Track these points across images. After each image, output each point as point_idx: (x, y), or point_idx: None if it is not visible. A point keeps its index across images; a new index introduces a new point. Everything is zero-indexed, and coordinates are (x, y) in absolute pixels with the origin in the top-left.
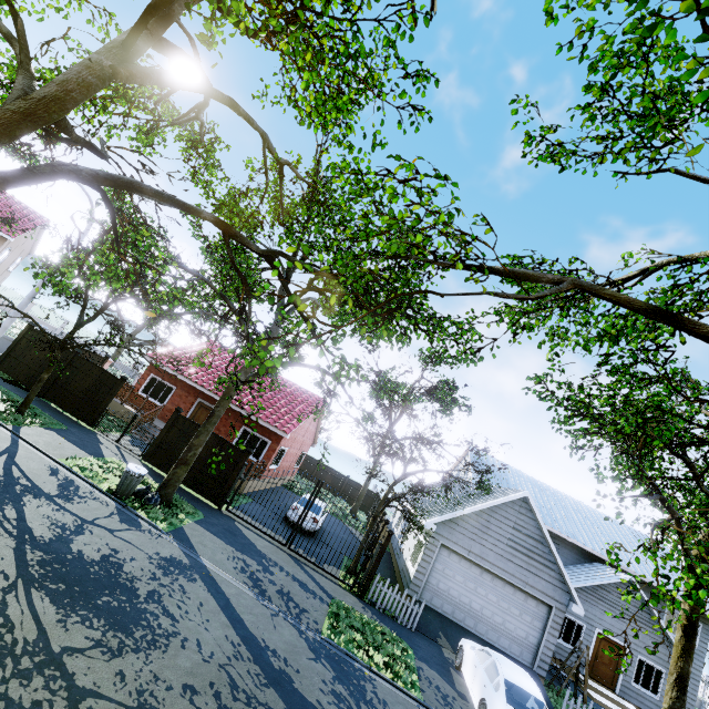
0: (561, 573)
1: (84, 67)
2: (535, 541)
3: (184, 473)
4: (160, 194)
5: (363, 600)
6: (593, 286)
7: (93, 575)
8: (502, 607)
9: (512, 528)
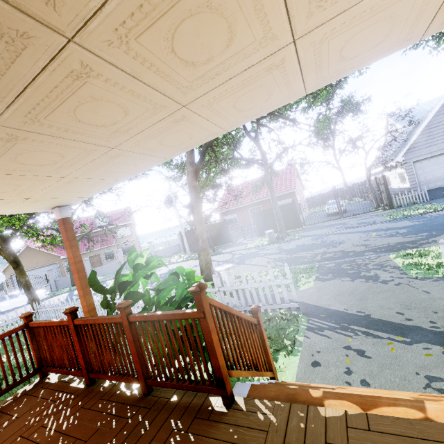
0: None
1: None
2: None
3: (282, 223)
4: None
5: (394, 209)
6: None
7: (302, 248)
8: None
9: None
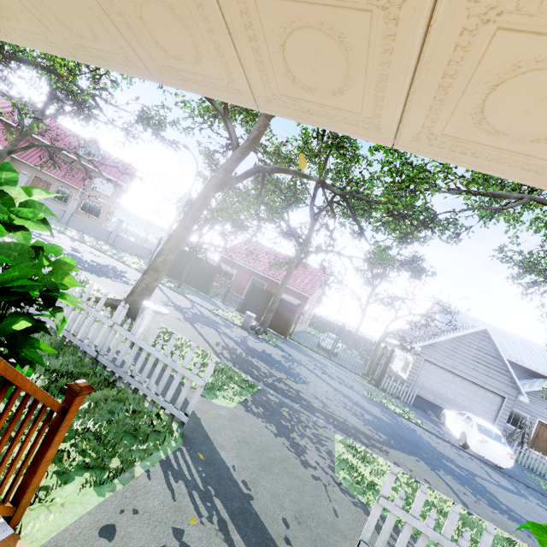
0: (511, 377)
1: (265, 117)
2: (492, 357)
3: (271, 317)
4: (296, 172)
5: (378, 388)
6: (542, 199)
7: (265, 357)
8: (468, 397)
9: (475, 350)
